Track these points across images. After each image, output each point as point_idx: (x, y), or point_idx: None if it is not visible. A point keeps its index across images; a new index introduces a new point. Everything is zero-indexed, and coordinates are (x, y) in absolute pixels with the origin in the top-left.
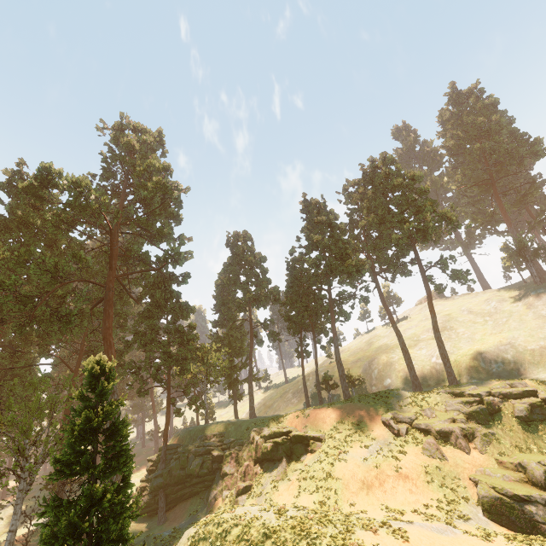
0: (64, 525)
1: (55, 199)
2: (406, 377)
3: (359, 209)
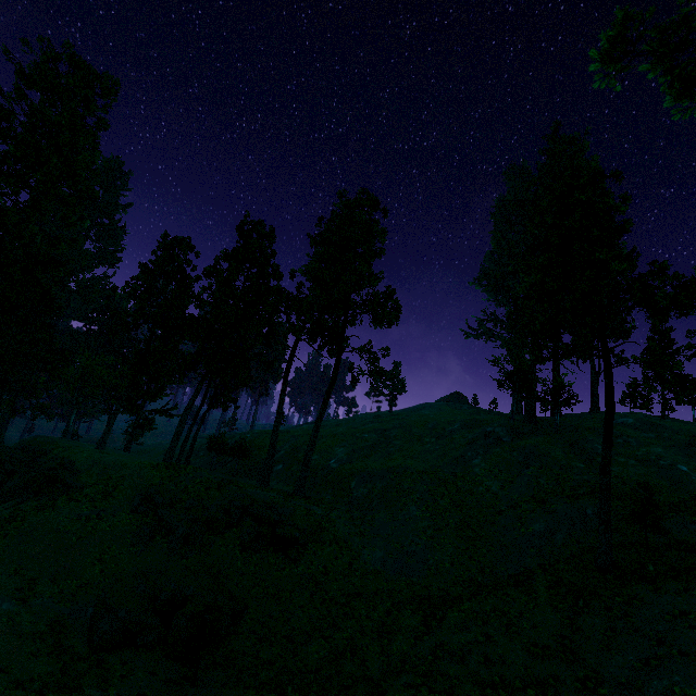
0: None
1: None
2: (294, 469)
3: None
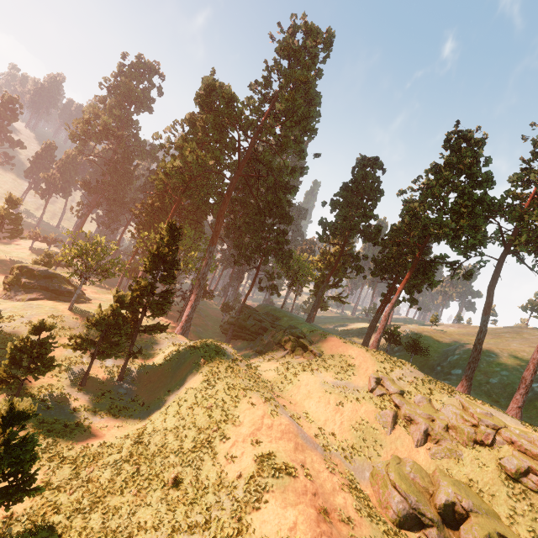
0: (134, 288)
1: None
2: (480, 379)
3: None
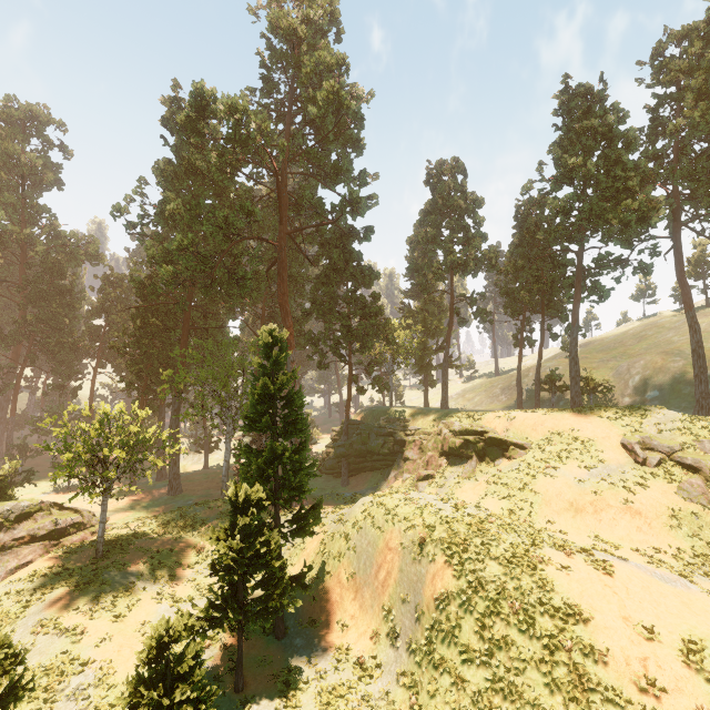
0: (254, 467)
1: (216, 132)
2: (689, 392)
3: (678, 94)
